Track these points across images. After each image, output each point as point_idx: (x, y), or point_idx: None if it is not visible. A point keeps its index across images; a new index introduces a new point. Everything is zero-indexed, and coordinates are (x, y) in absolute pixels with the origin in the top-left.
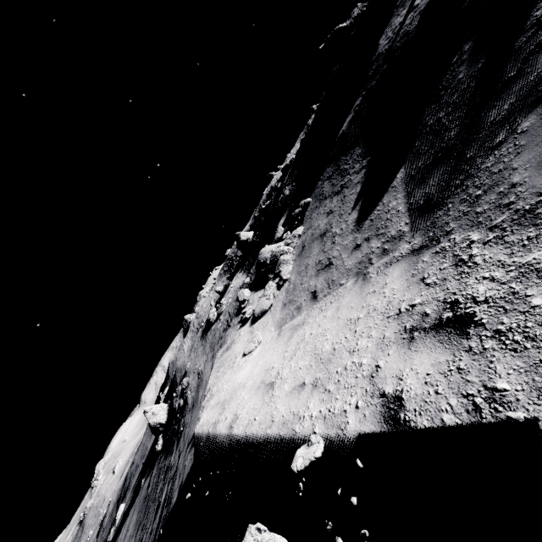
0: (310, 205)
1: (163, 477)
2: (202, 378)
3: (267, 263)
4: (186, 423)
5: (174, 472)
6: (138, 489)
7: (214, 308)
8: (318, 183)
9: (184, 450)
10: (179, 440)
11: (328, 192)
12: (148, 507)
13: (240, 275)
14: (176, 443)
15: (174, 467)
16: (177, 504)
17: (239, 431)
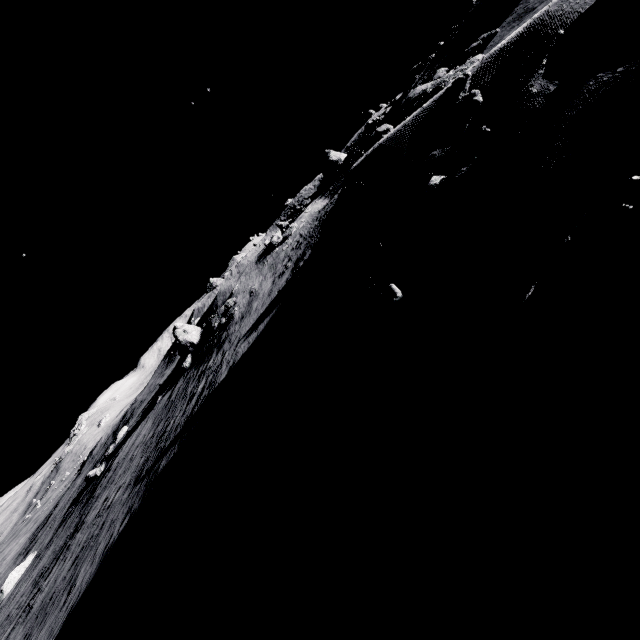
0: (497, 35)
1: (196, 379)
2: (258, 294)
3: (425, 94)
4: (232, 332)
5: (218, 366)
6: (151, 408)
7: (279, 233)
8: (516, 9)
9: (232, 347)
10: (222, 347)
11: (539, 2)
12: (174, 406)
13: (319, 201)
14: (216, 351)
15: (217, 364)
16: (228, 377)
17: (512, 34)
